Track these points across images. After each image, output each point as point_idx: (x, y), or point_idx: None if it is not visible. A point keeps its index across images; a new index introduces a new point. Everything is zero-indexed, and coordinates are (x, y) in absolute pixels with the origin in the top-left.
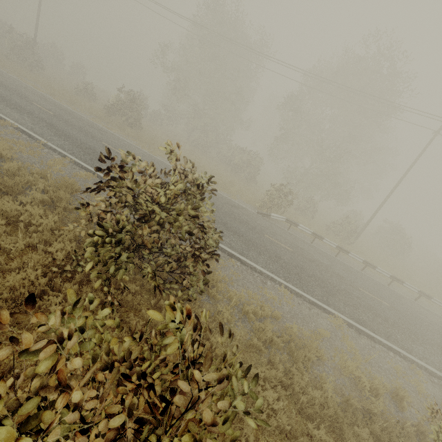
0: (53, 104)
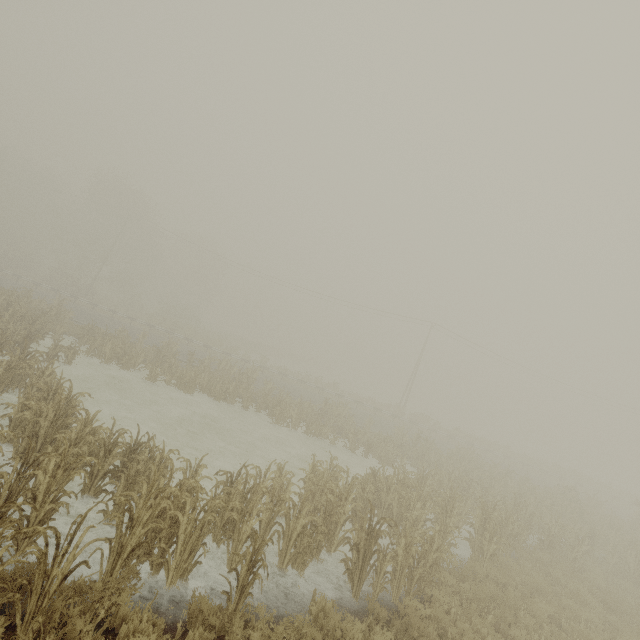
0: None
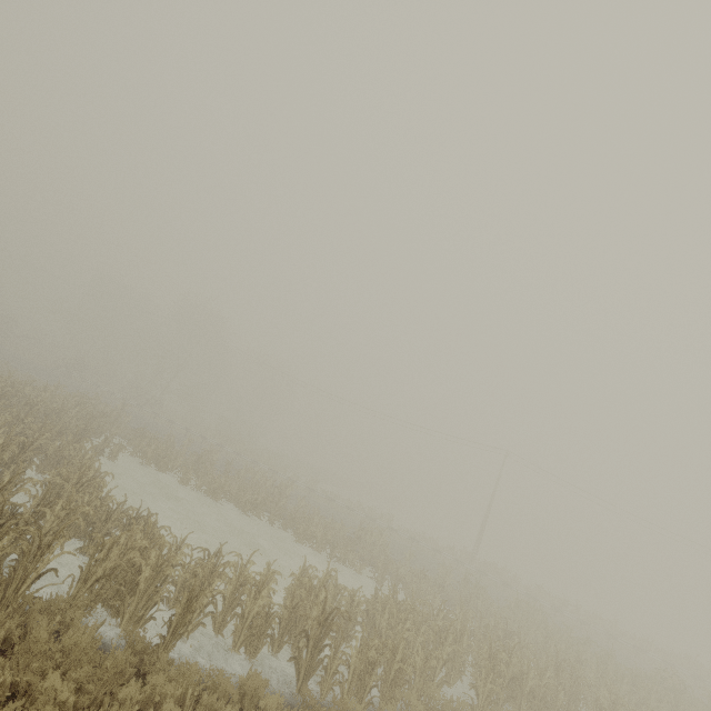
0: None
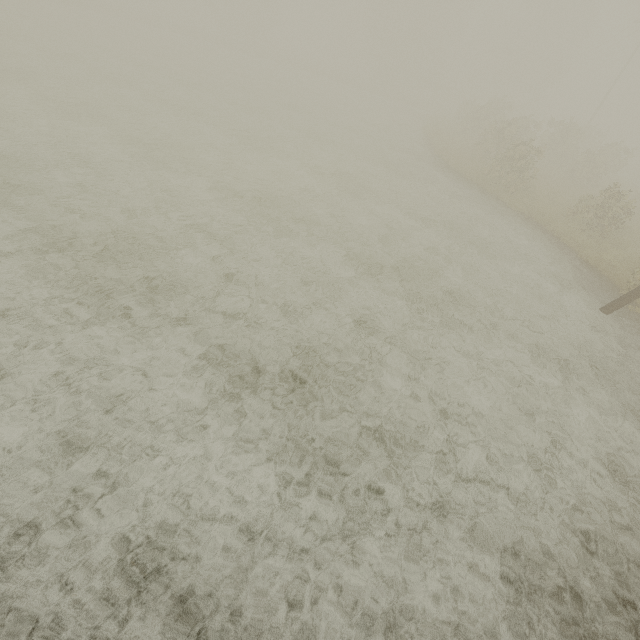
0: None
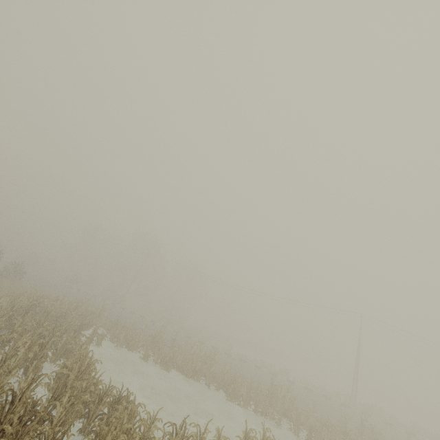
0: None
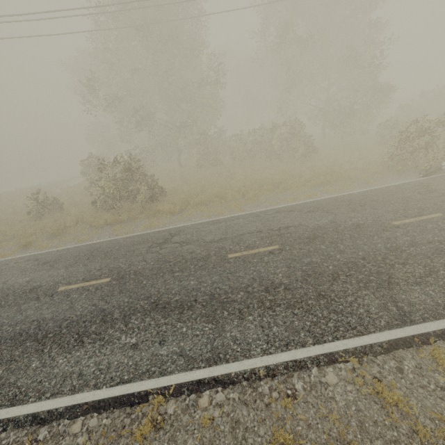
0: (67, 261)
